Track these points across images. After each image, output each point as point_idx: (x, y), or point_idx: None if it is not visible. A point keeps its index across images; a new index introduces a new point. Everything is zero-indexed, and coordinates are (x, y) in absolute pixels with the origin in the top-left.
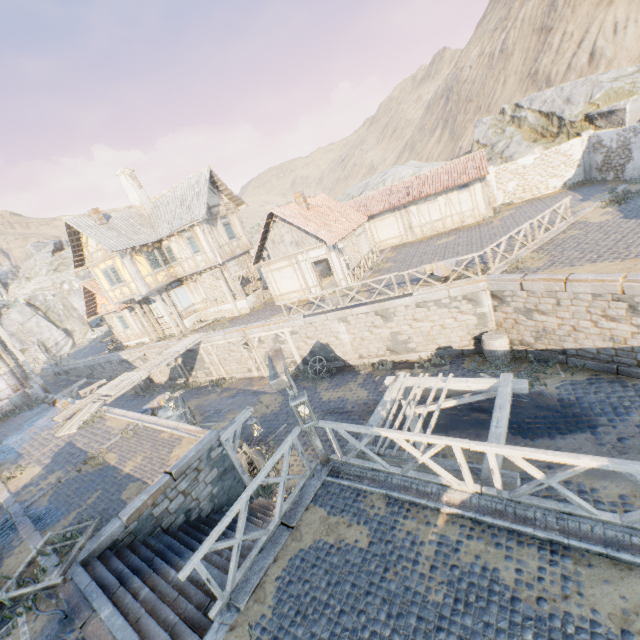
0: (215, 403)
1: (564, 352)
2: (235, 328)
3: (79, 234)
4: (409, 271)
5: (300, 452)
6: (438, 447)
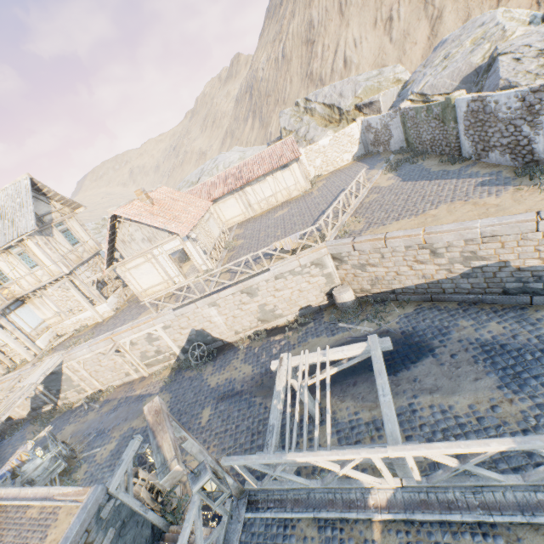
0: (95, 423)
1: (393, 292)
2: (101, 337)
3: None
4: (263, 250)
5: None
6: (357, 460)
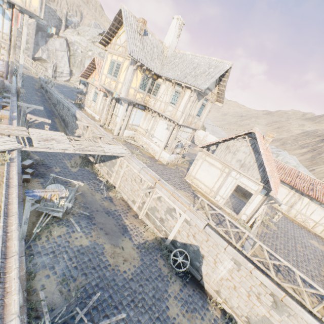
0: (95, 205)
1: None
2: (152, 172)
3: (121, 25)
4: None
5: None
6: None
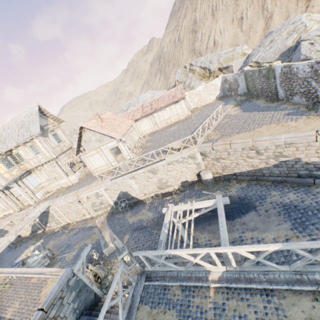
0: (66, 240)
1: (235, 174)
2: (71, 193)
3: None
4: (161, 148)
5: (127, 274)
6: (202, 254)
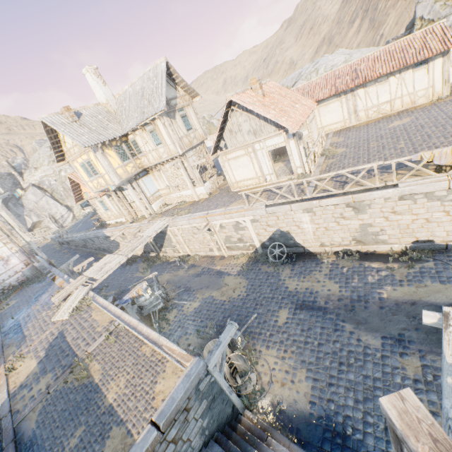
0: (184, 280)
1: None
2: (198, 214)
3: (56, 132)
4: (399, 159)
5: None
6: None
